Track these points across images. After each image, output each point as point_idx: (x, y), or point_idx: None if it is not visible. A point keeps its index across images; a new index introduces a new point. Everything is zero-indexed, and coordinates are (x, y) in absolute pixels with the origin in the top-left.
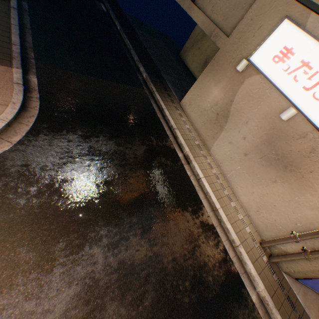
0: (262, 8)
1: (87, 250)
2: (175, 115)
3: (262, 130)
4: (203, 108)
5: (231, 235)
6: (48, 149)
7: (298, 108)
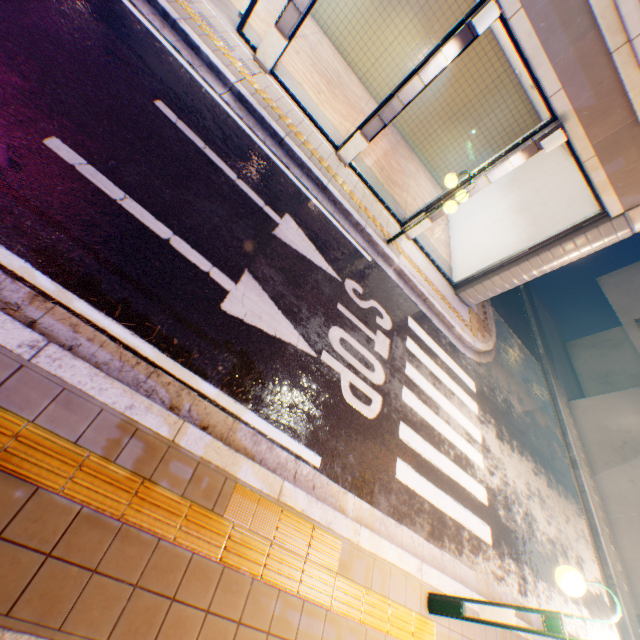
0: None
1: (523, 459)
2: (564, 410)
3: None
4: (603, 424)
5: (608, 568)
6: (501, 374)
7: None
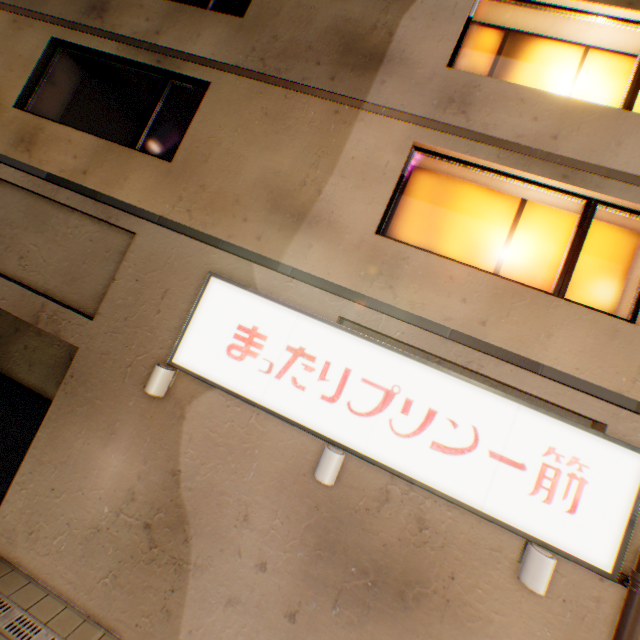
0: (152, 258)
1: None
2: None
3: (296, 519)
4: (89, 524)
5: None
6: None
7: (342, 443)
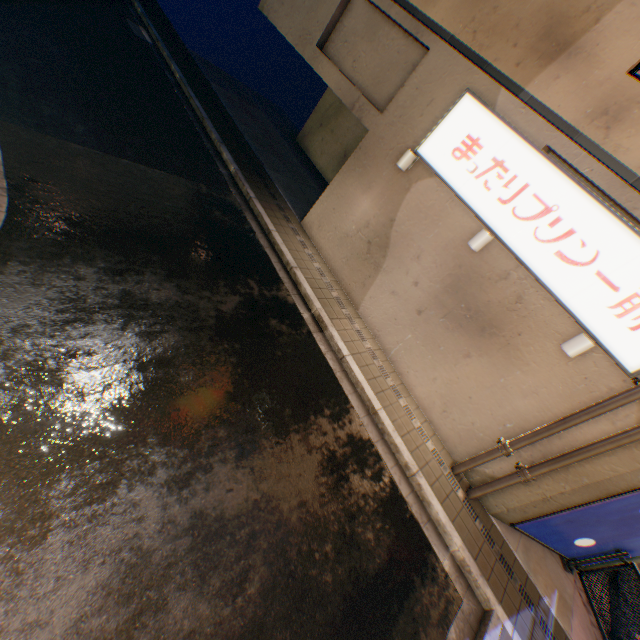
0: (432, 73)
1: (125, 494)
2: (294, 243)
3: (444, 269)
4: (344, 232)
5: (402, 456)
6: (29, 291)
7: (494, 232)
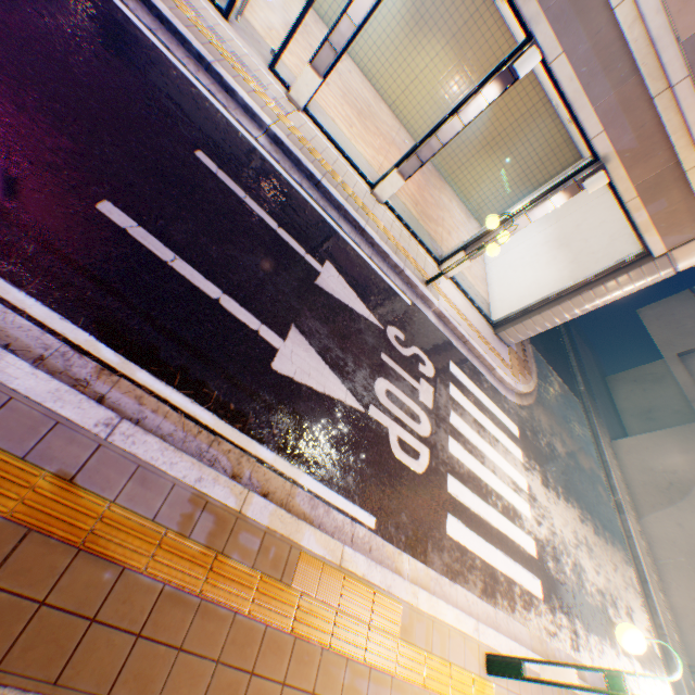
0: None
1: (569, 506)
2: (607, 451)
3: None
4: (648, 465)
5: (657, 617)
6: (543, 416)
7: None
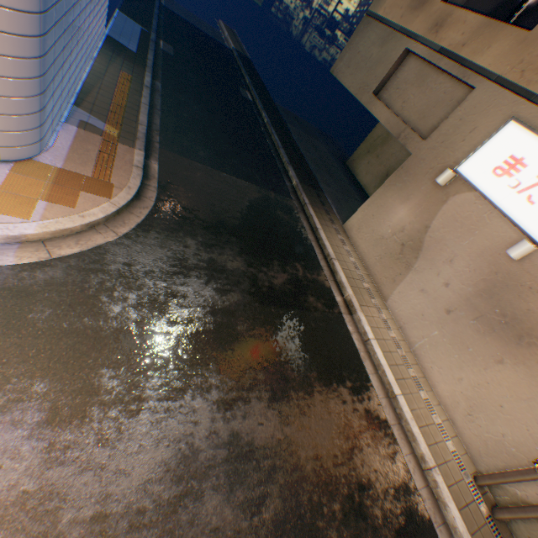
0: (476, 106)
1: (189, 400)
2: (335, 240)
3: (478, 273)
4: (379, 234)
5: (418, 446)
6: (158, 250)
7: (537, 243)
